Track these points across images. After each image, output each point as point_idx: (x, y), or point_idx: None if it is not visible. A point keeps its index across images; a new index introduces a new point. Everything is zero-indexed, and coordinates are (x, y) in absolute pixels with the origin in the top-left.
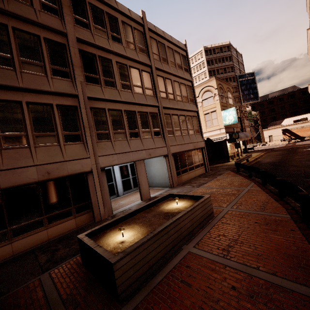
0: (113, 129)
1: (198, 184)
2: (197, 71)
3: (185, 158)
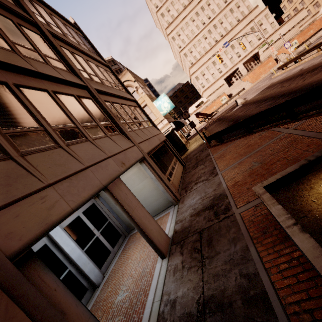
0: (2, 126)
1: (208, 174)
2: None
3: (160, 157)
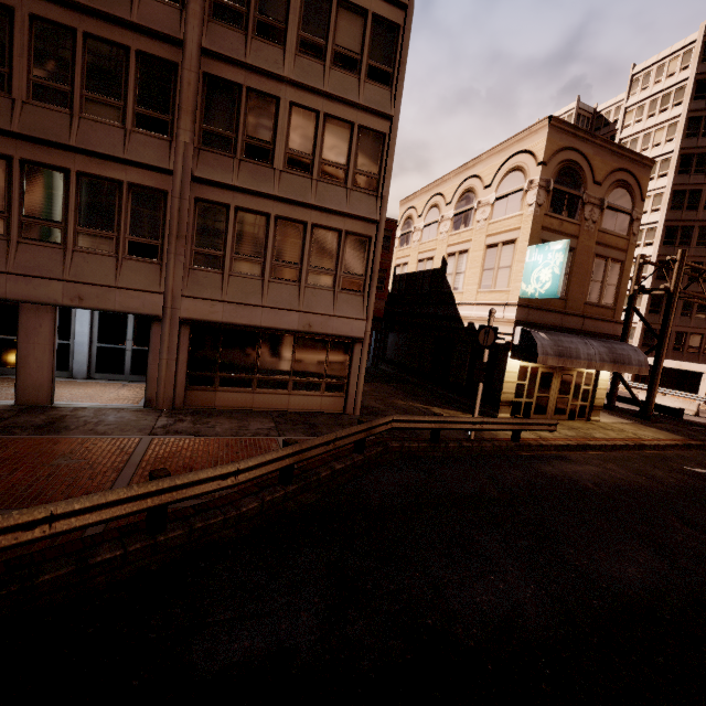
0: None
1: (182, 429)
2: (648, 116)
3: (257, 348)
